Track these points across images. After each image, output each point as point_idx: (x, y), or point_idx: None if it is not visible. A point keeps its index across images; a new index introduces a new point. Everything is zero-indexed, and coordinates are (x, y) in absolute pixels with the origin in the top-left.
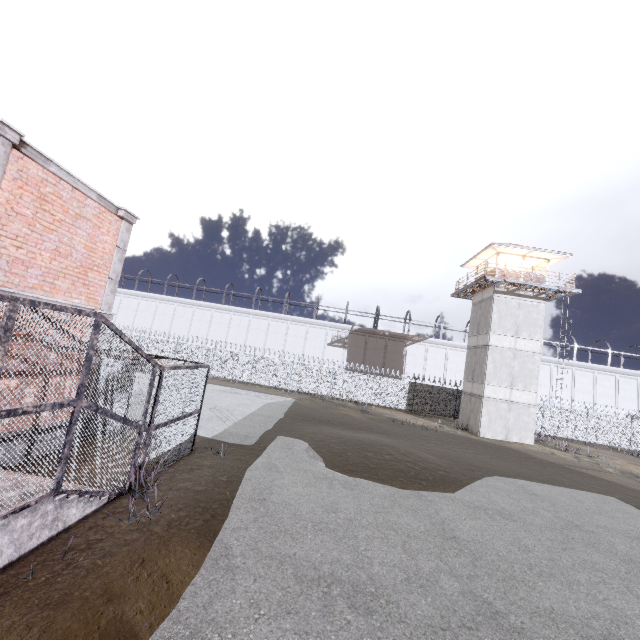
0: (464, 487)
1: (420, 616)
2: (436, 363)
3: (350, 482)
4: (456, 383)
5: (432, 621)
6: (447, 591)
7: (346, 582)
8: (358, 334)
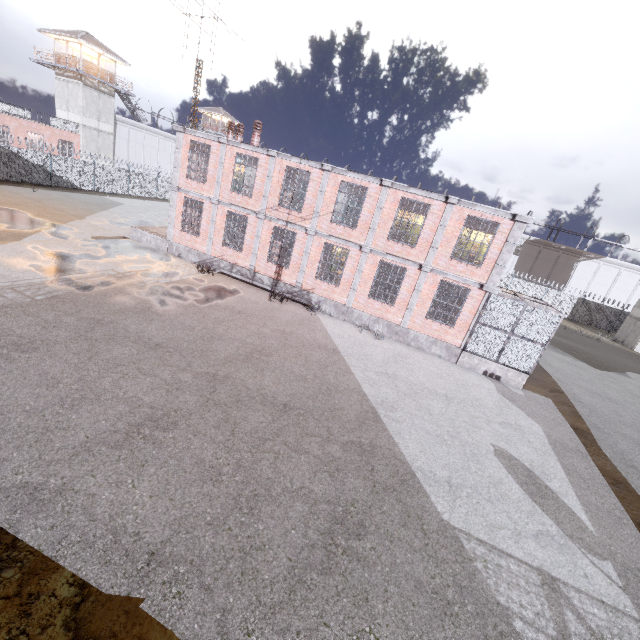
0: (635, 380)
1: (633, 409)
2: (604, 281)
3: (576, 365)
4: (623, 305)
5: (637, 411)
6: (639, 407)
7: (604, 396)
8: (533, 244)
